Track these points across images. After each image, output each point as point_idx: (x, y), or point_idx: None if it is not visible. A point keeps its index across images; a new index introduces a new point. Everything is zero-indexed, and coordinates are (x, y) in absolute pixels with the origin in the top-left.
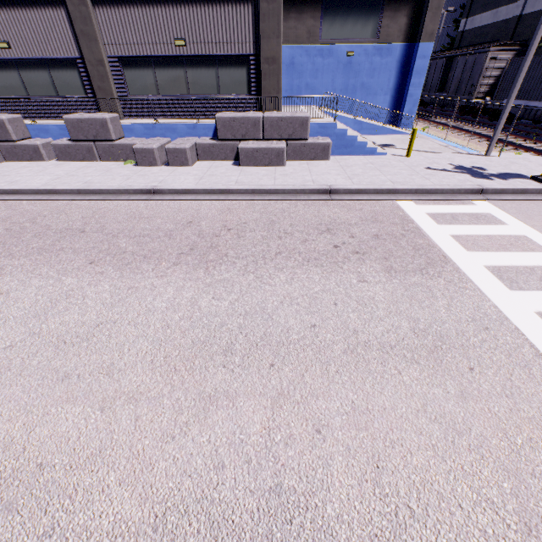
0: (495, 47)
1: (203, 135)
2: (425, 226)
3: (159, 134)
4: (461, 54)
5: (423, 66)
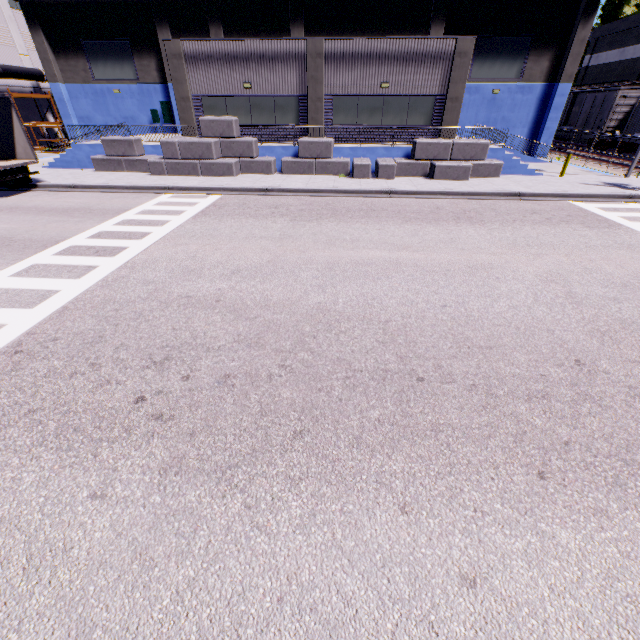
0: (626, 86)
1: (396, 157)
2: (598, 213)
3: (361, 155)
4: (591, 91)
5: (560, 103)
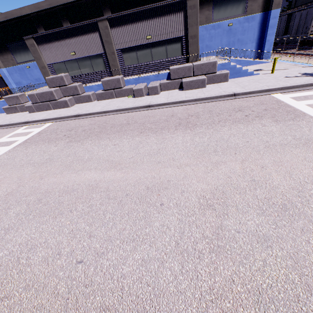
0: None
1: (162, 79)
2: (290, 103)
3: (141, 81)
4: (298, 11)
5: (274, 23)
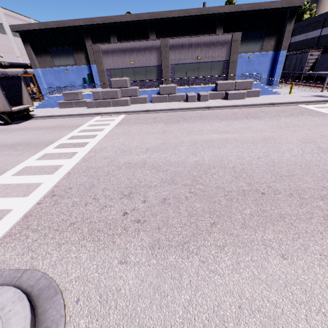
0: (312, 50)
1: (207, 91)
2: (315, 109)
3: (190, 91)
4: (294, 54)
5: (282, 60)
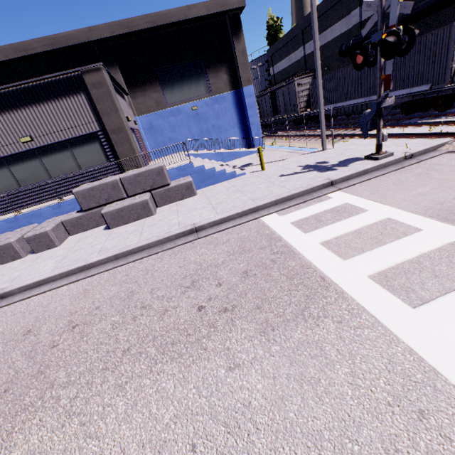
0: (297, 77)
1: (71, 210)
2: (293, 240)
3: (25, 223)
4: (278, 88)
5: (252, 102)
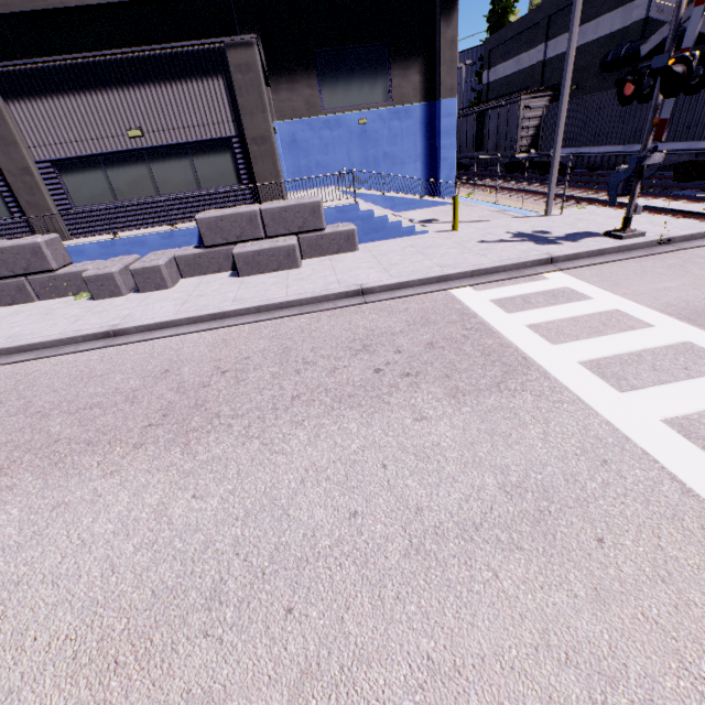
0: (526, 96)
1: (185, 244)
2: (492, 319)
3: (123, 251)
4: (492, 107)
5: (450, 125)
